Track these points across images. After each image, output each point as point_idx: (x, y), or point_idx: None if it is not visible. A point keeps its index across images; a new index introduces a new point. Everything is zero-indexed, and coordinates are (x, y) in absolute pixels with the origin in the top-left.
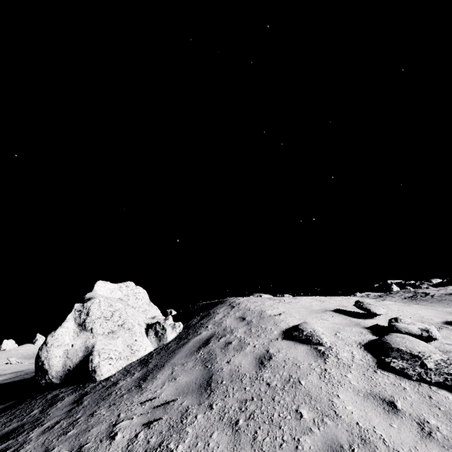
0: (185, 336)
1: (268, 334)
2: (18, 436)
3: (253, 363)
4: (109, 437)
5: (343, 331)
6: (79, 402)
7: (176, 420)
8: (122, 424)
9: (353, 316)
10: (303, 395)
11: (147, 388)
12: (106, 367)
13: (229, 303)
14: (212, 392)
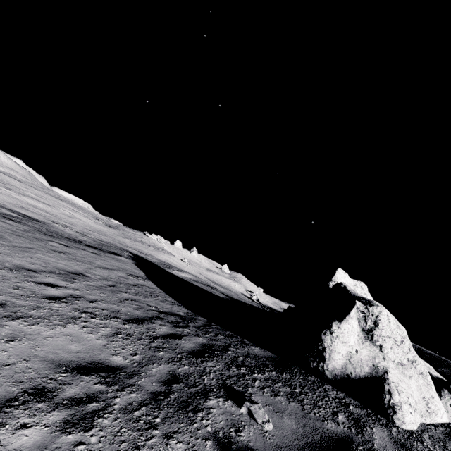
0: None
1: None
2: None
3: None
4: None
5: None
6: None
7: None
8: None
9: None
10: None
11: None
12: (408, 415)
13: None
14: None
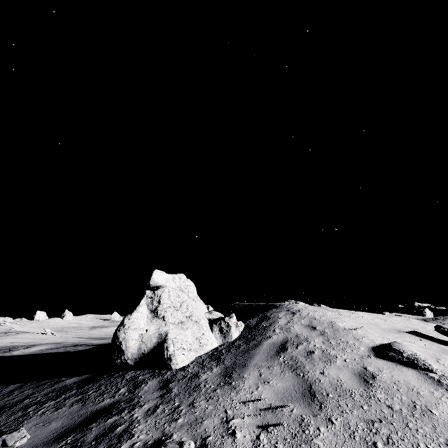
0: (251, 337)
1: (353, 349)
2: (121, 414)
3: (354, 379)
4: (228, 434)
5: (443, 359)
6: (167, 389)
7: (295, 428)
8: (235, 421)
9: (437, 341)
10: (445, 428)
11: (239, 386)
12: (180, 357)
13: (287, 308)
14: (323, 404)
